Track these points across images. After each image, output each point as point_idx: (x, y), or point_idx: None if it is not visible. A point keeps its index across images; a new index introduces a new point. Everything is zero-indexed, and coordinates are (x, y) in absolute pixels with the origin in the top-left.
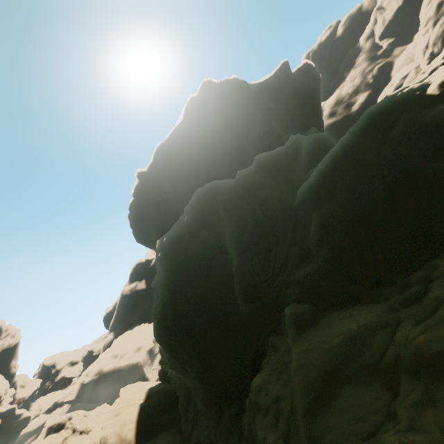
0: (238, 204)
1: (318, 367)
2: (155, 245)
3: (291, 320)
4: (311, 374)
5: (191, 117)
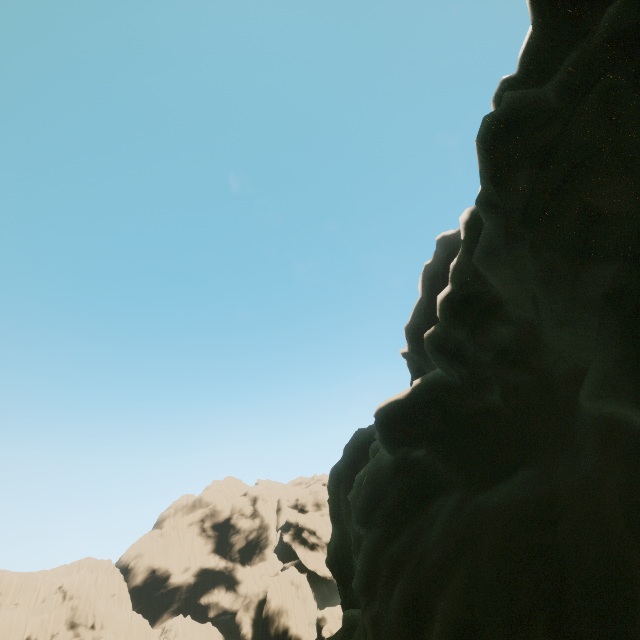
0: (349, 471)
1: None
2: None
3: (343, 624)
4: None
5: (427, 291)
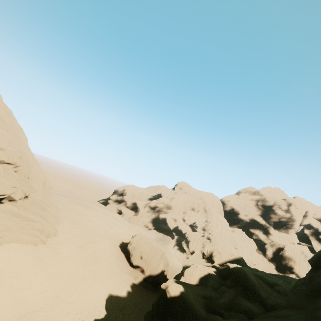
0: None
1: (281, 277)
2: None
3: None
4: (278, 276)
5: None
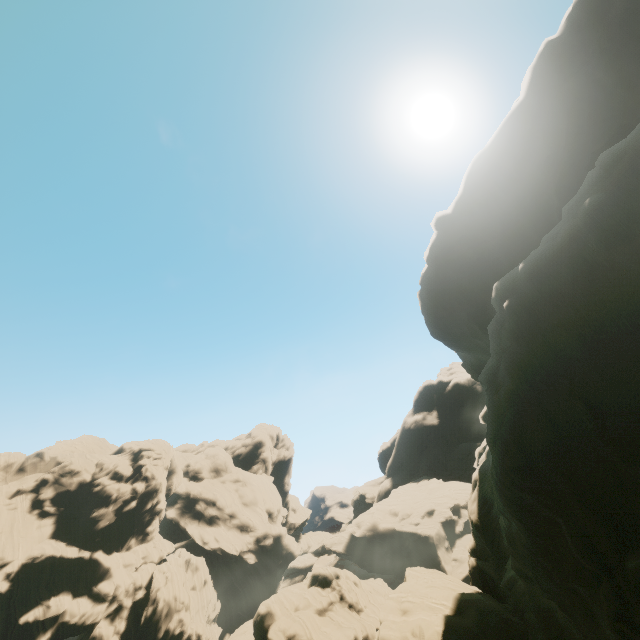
0: None
1: None
2: (461, 344)
3: None
4: None
5: (546, 81)
